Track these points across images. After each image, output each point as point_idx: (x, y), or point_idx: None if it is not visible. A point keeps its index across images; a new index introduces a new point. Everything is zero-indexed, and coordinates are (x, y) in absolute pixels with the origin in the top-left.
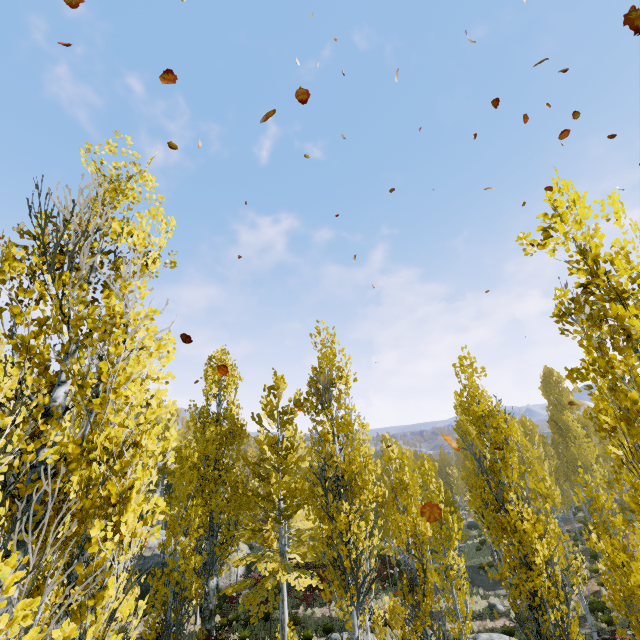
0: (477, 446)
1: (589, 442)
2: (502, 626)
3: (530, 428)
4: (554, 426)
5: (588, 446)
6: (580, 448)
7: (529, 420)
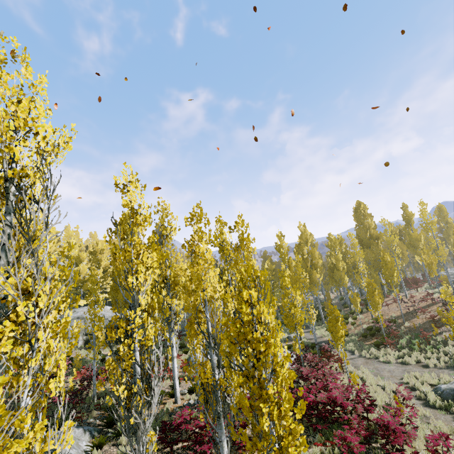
0: (285, 256)
1: (377, 248)
2: (286, 345)
3: (334, 242)
4: (358, 239)
5: (375, 250)
6: (354, 253)
7: (334, 237)
